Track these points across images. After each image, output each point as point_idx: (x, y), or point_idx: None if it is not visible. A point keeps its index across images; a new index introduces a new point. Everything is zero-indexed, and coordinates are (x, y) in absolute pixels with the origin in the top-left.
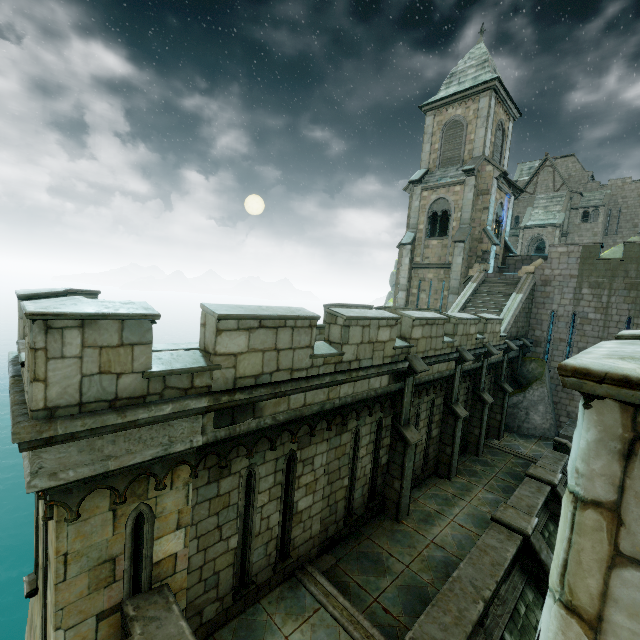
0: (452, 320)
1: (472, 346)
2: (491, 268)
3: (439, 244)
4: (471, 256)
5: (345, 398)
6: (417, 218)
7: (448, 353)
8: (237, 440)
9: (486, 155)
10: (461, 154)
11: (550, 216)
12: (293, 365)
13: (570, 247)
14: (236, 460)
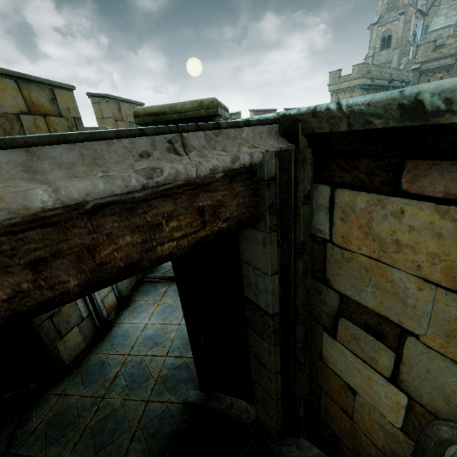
0: (400, 70)
1: (405, 79)
2: (410, 58)
3: (386, 53)
4: (401, 54)
5: (382, 84)
6: (375, 42)
7: (399, 79)
8: (370, 87)
9: (410, 2)
10: (397, 4)
11: (448, 20)
12: (377, 74)
13: (444, 39)
14: (369, 91)
